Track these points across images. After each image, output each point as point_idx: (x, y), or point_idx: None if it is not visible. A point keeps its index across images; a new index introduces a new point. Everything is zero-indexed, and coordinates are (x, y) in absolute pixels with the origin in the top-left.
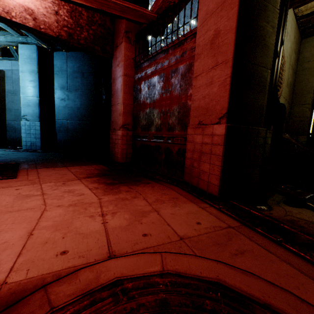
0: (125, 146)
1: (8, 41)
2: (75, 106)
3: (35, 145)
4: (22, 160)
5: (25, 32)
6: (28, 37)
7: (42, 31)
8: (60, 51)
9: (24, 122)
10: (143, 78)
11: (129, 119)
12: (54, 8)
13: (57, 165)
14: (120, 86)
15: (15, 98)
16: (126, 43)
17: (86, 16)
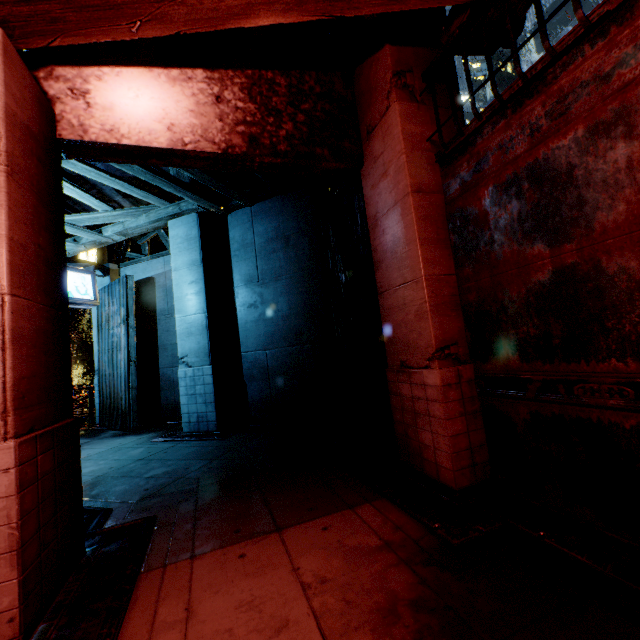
0: (460, 424)
1: (151, 222)
2: (279, 314)
3: (206, 420)
4: (168, 491)
5: (173, 190)
6: (181, 201)
7: (188, 148)
8: (238, 209)
9: (183, 372)
10: (490, 174)
11: (454, 325)
12: (212, 89)
13: (252, 515)
14: (405, 227)
15: (172, 322)
16: (402, 104)
17: (284, 86)
